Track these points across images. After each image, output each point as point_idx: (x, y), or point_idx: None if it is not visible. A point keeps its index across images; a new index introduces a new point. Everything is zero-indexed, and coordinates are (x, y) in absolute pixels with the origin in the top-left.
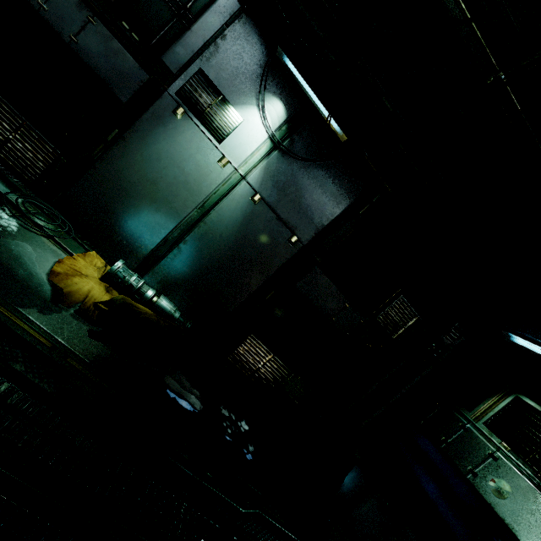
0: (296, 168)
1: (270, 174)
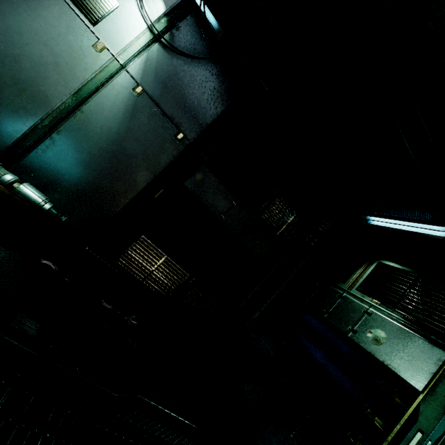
0: (177, 64)
1: (151, 66)
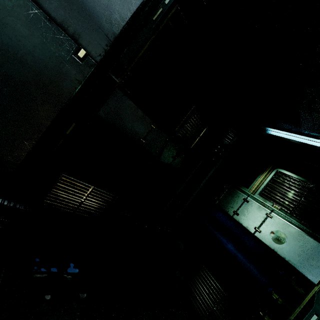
0: None
1: None
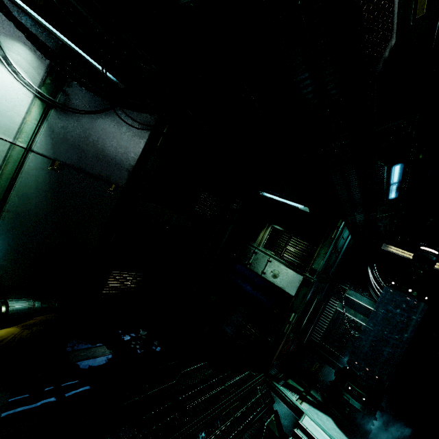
0: (84, 123)
1: (58, 137)
